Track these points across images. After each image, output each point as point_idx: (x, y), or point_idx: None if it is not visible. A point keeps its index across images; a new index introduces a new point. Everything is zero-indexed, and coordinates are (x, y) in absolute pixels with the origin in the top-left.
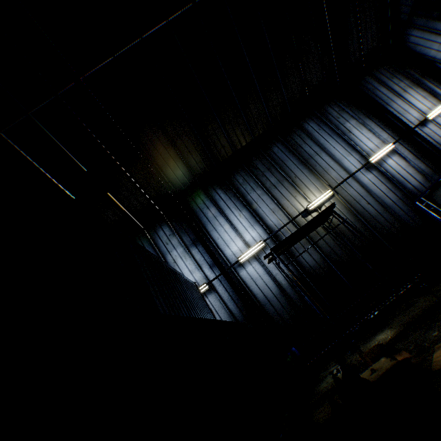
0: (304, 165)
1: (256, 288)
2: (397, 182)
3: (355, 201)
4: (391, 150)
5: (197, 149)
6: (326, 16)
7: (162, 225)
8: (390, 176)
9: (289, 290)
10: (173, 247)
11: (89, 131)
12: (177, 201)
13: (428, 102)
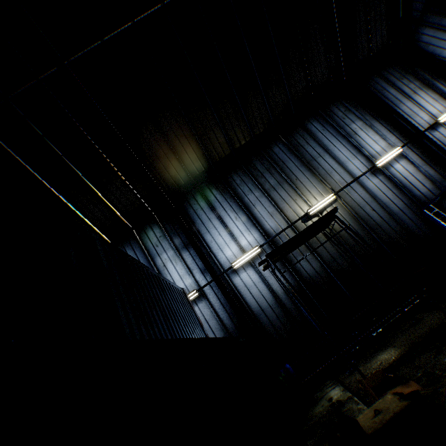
0: (306, 166)
1: (250, 297)
2: (404, 188)
3: (359, 207)
4: (398, 154)
5: (192, 145)
6: (334, 10)
7: (152, 226)
8: (397, 182)
9: (286, 300)
10: (163, 250)
11: (74, 120)
12: (169, 201)
13: (439, 105)
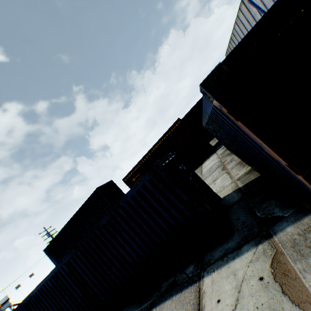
0: None
1: None
2: None
3: None
4: None
5: None
6: None
7: None
8: None
9: None
10: None
11: None
12: None
13: None
